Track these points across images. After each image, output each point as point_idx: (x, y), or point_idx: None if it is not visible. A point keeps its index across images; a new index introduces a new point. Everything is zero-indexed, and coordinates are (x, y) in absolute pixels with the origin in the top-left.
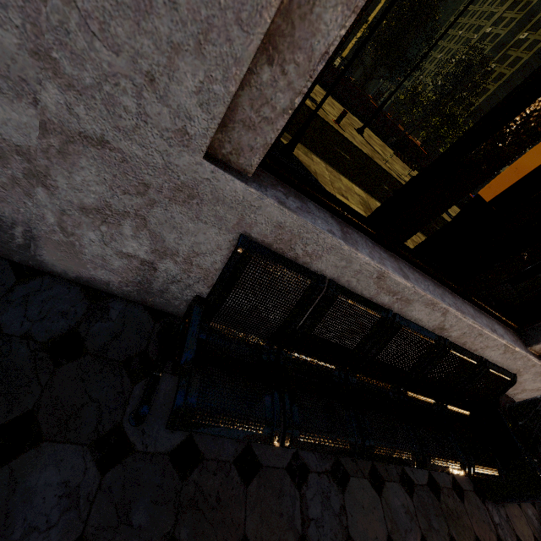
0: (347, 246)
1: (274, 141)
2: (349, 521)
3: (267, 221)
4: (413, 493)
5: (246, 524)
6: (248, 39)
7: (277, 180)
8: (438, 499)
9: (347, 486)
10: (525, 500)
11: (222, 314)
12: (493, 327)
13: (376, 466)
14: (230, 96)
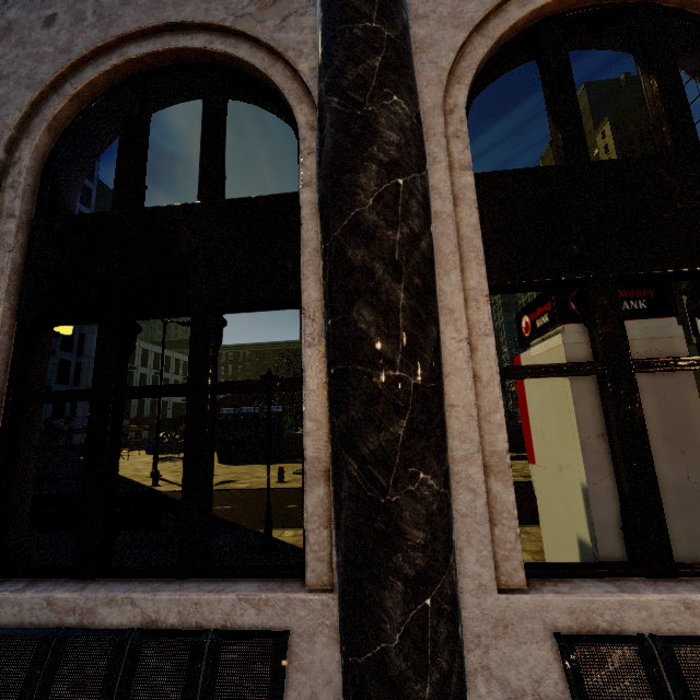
0: (11, 593)
1: None
2: None
3: None
4: None
5: None
6: None
7: None
8: None
9: None
10: None
11: None
12: (224, 588)
13: None
14: None
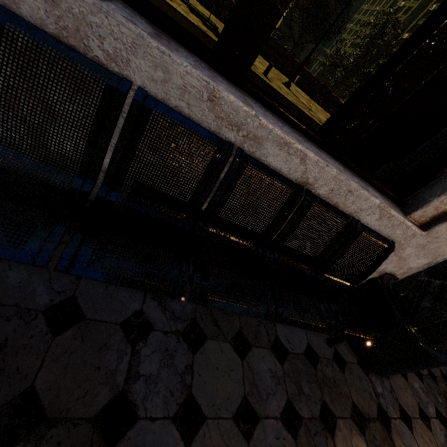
0: (153, 40)
1: None
2: (195, 380)
3: None
4: (285, 360)
5: (39, 374)
6: None
7: None
8: (314, 367)
9: (202, 347)
10: (407, 370)
11: None
12: (365, 187)
13: (244, 332)
14: None
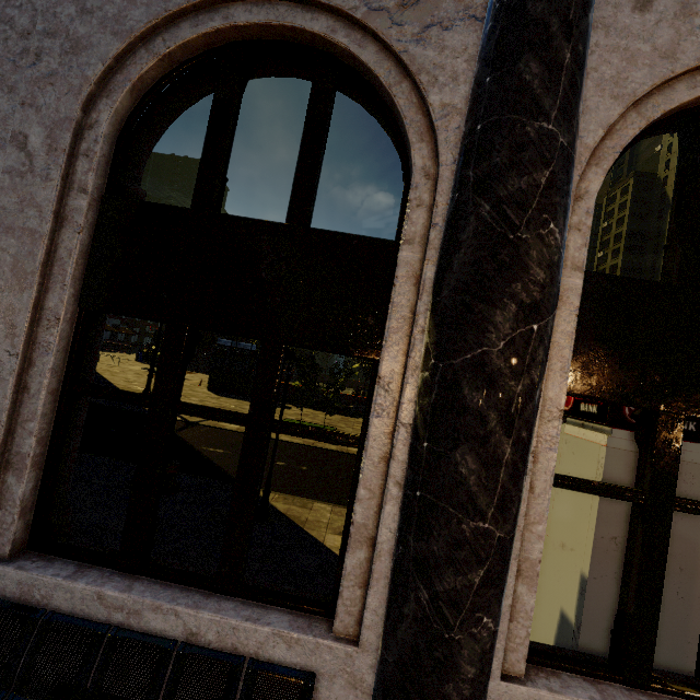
0: (64, 580)
1: (33, 534)
2: None
3: (12, 581)
4: None
5: None
6: None
7: (40, 554)
8: None
9: None
10: None
11: None
12: (259, 616)
13: None
14: None
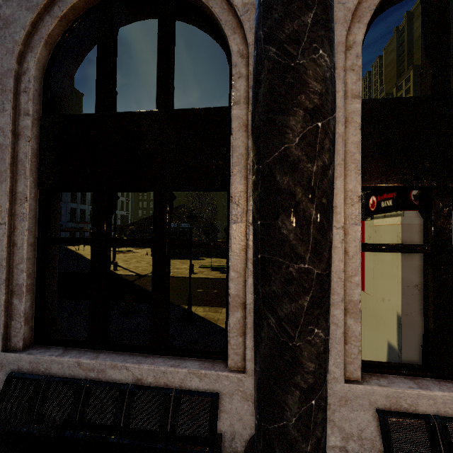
0: (56, 357)
1: (36, 334)
2: None
3: (26, 362)
4: None
5: None
6: (0, 321)
7: (42, 346)
8: None
9: None
10: None
11: (4, 413)
12: (179, 364)
13: None
14: (1, 333)
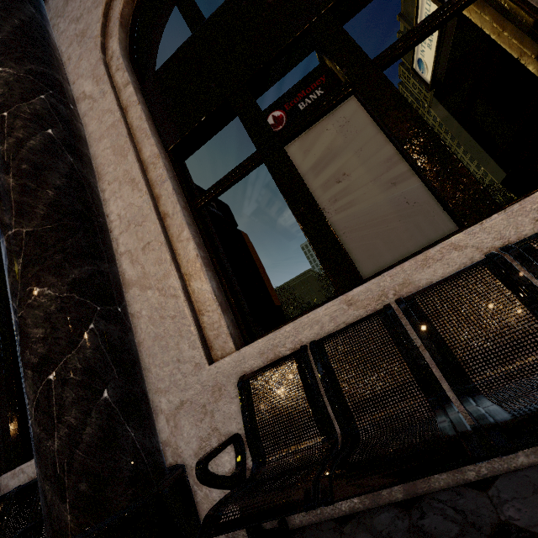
0: None
1: None
2: None
3: None
4: None
5: None
6: None
7: None
8: None
9: None
10: None
11: None
12: None
13: None
14: None
